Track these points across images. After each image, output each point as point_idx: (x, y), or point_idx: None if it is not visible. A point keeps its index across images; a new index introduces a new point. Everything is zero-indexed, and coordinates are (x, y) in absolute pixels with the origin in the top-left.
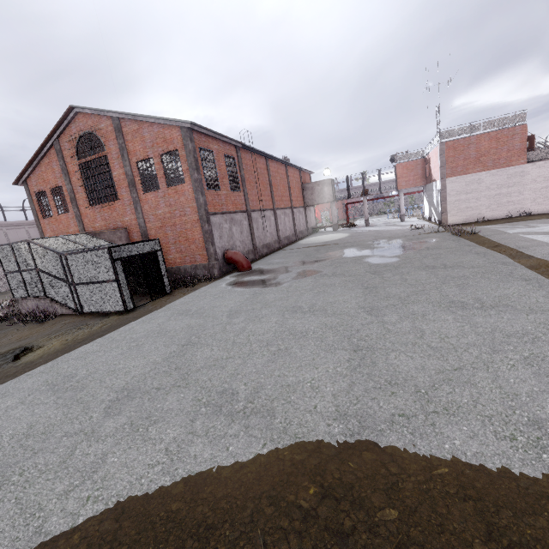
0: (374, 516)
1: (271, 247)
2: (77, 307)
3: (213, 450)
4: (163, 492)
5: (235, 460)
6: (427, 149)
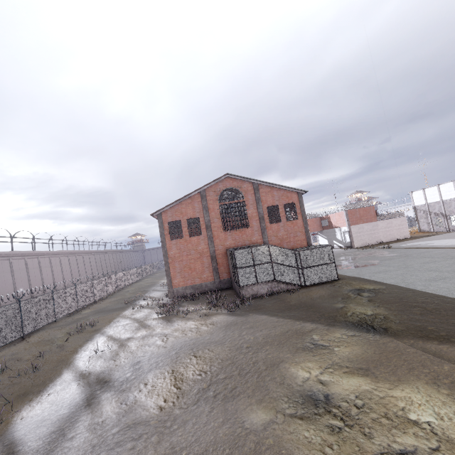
0: None
1: None
2: (301, 283)
3: None
4: None
5: None
6: (325, 213)
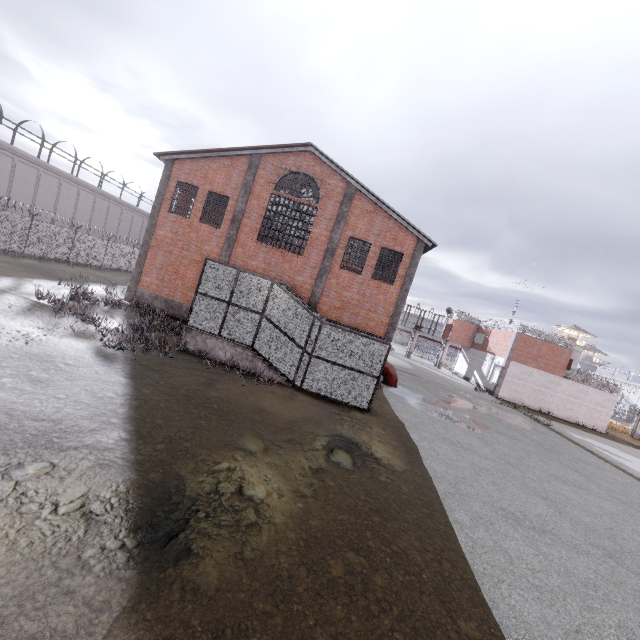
0: None
1: None
2: (295, 379)
3: None
4: None
5: None
6: (488, 323)
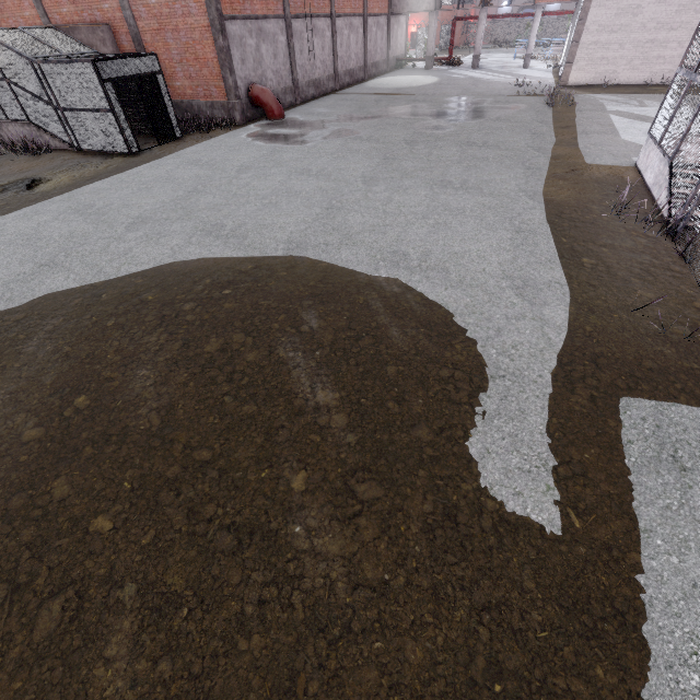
0: (274, 273)
1: (322, 87)
2: (73, 141)
3: (201, 251)
4: (169, 263)
5: (214, 255)
6: None
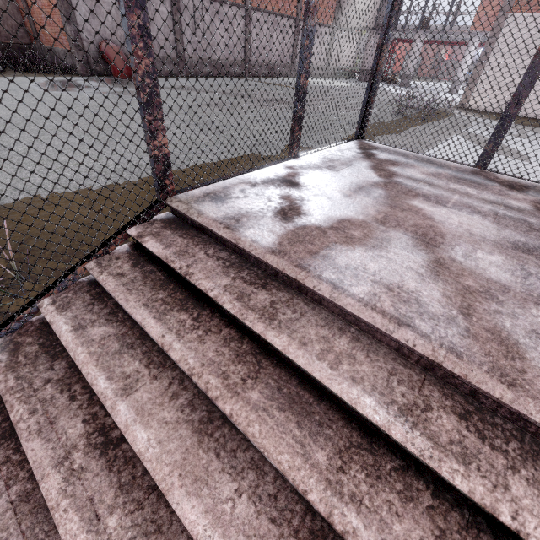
0: None
1: (223, 68)
2: None
3: None
4: None
5: None
6: None
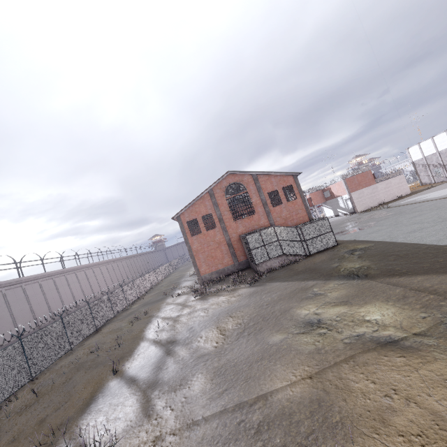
0: None
1: None
2: (306, 253)
3: None
4: None
5: None
6: (325, 185)
